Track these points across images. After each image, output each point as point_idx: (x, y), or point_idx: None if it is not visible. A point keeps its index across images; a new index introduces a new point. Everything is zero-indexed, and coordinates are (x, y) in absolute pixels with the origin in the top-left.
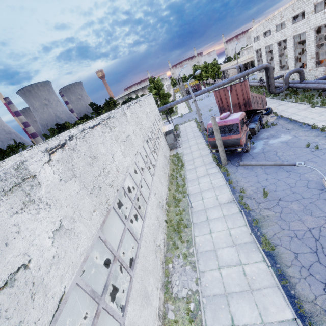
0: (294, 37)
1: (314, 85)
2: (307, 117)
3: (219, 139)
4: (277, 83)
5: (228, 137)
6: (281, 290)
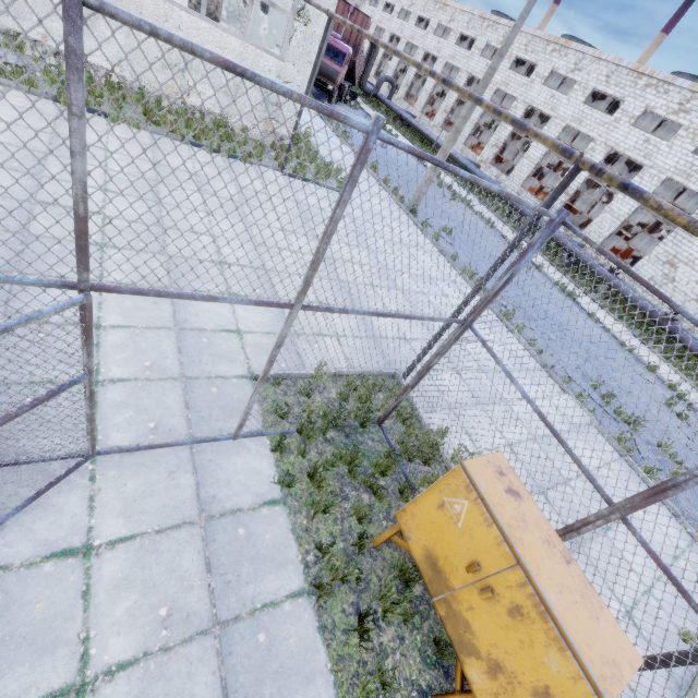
0: (407, 44)
1: (397, 107)
2: None
3: (322, 54)
4: (368, 84)
5: (329, 63)
6: (351, 148)
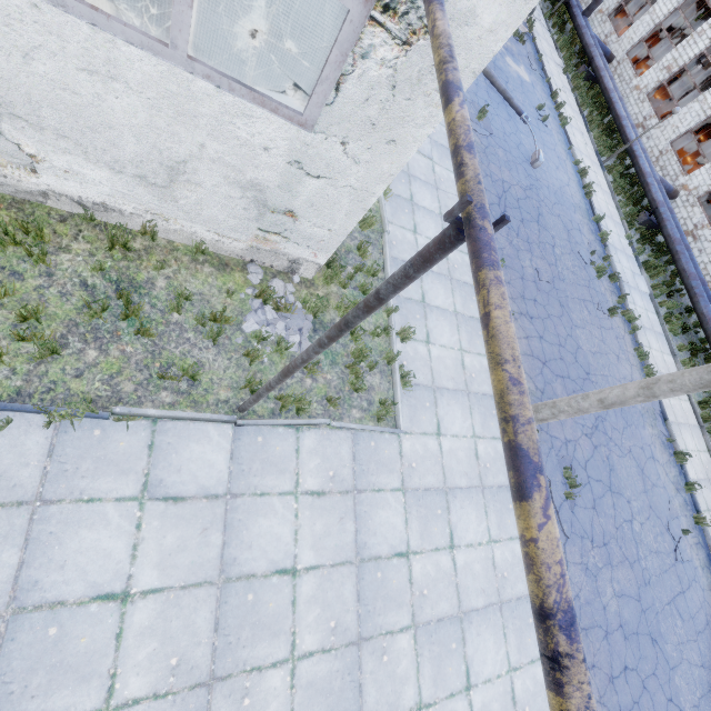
0: None
1: (591, 40)
2: (554, 77)
3: None
4: None
5: None
6: None
